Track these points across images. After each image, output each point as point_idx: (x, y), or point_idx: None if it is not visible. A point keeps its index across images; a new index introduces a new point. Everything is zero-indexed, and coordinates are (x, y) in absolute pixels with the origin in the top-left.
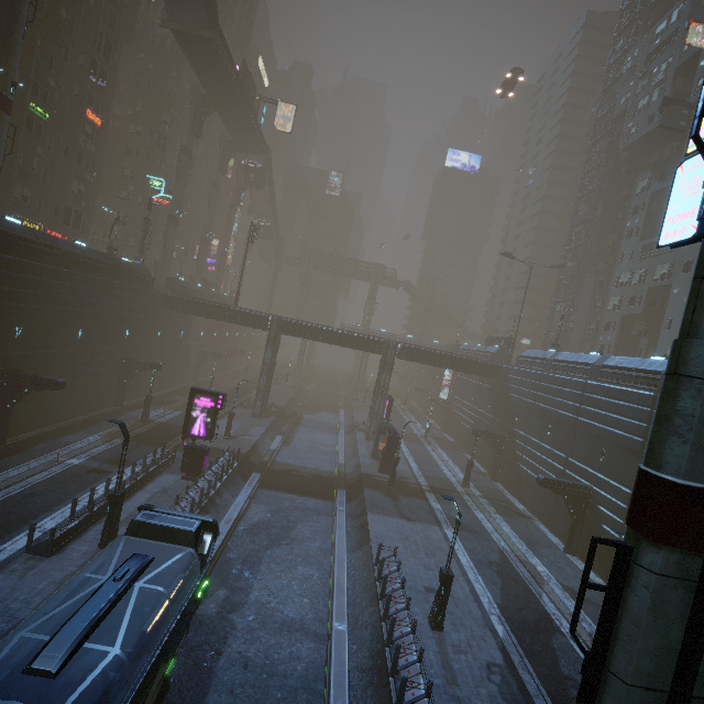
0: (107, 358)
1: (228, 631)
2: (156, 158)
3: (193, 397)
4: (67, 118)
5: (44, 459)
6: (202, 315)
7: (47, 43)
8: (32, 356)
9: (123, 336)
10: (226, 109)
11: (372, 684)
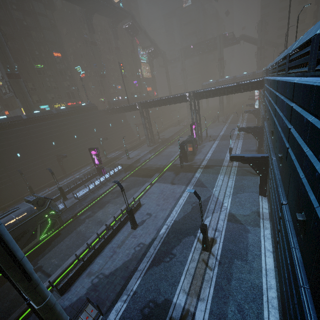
0: (91, 140)
1: (82, 224)
2: (90, 53)
3: (90, 151)
4: (51, 61)
5: (71, 177)
6: (117, 113)
7: (27, 39)
8: (62, 149)
9: (94, 131)
10: (95, 10)
11: None
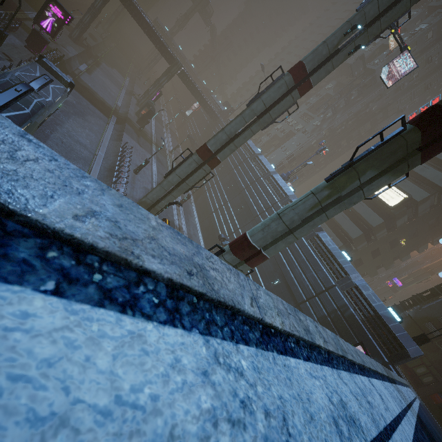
0: None
1: (54, 129)
2: None
3: (49, 1)
4: None
5: None
6: None
7: None
8: None
9: None
10: None
11: (108, 171)
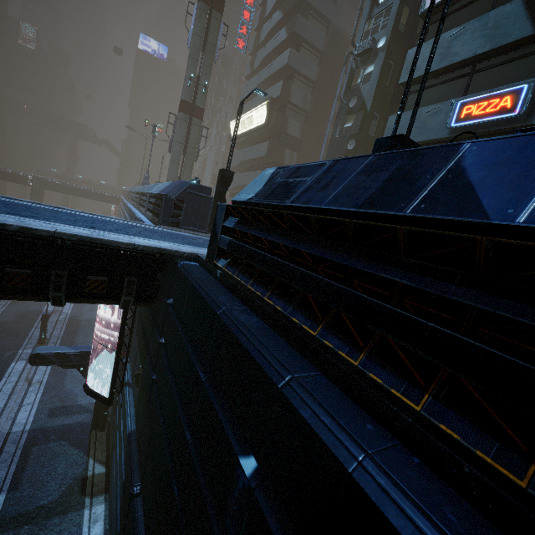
0: None
1: None
2: None
3: None
4: None
5: None
6: None
7: None
8: None
9: None
10: None
11: None
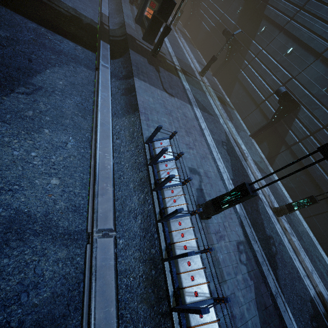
0: None
1: None
2: None
3: None
4: None
5: None
6: None
7: None
8: None
9: None
10: None
11: (144, 302)
